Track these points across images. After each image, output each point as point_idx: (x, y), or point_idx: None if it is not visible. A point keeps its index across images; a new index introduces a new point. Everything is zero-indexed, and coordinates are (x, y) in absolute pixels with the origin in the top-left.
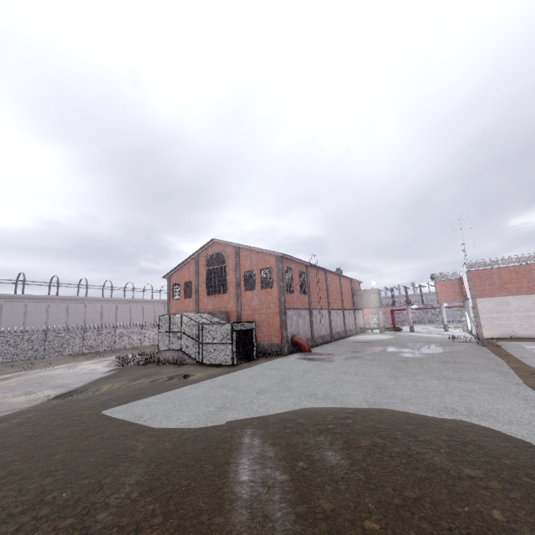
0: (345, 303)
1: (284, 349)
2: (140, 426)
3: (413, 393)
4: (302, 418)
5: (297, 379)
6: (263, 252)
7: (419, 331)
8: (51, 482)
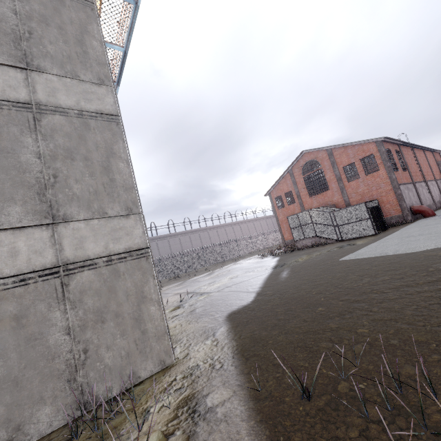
0: (435, 174)
1: (408, 218)
2: (398, 254)
3: None
4: None
5: None
6: (359, 144)
7: None
8: (409, 270)
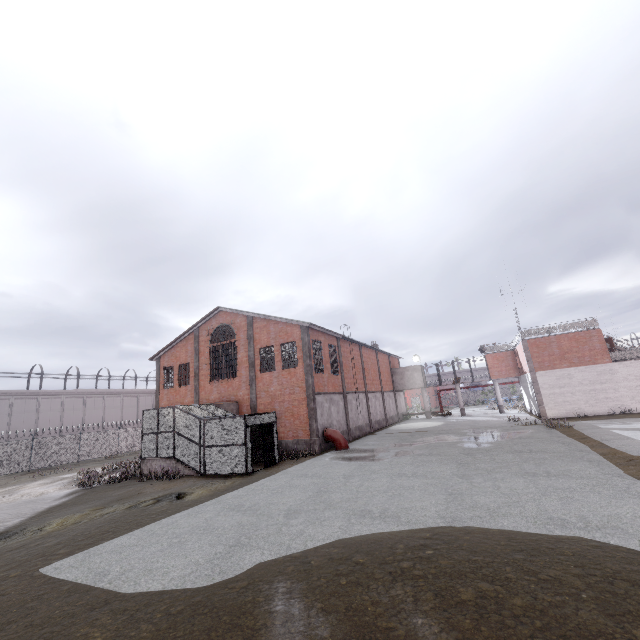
0: (384, 383)
1: (314, 447)
2: (100, 593)
3: (499, 499)
4: (359, 554)
5: (338, 488)
6: (284, 322)
7: (471, 414)
8: None
